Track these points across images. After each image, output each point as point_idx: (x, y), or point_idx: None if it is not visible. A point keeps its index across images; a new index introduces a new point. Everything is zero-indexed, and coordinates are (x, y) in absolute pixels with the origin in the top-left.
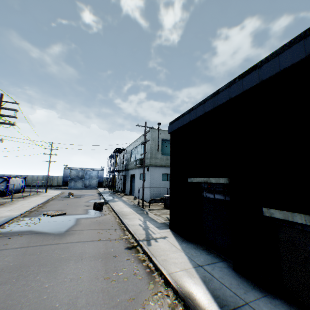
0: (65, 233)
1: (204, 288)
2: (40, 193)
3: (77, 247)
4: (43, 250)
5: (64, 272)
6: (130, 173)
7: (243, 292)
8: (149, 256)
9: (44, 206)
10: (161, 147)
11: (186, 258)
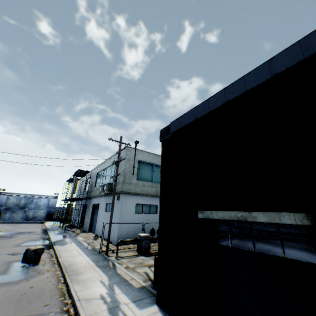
0: None
1: None
2: None
3: None
4: None
5: None
6: (93, 202)
7: None
8: None
9: None
10: (137, 169)
11: None
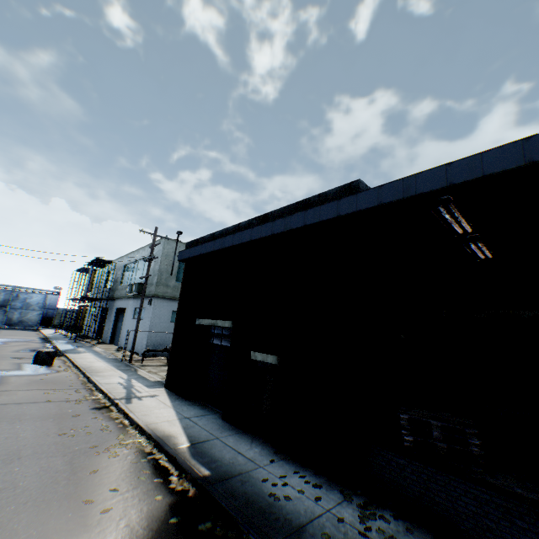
0: None
1: (181, 432)
2: None
3: (11, 409)
4: None
5: None
6: (117, 305)
7: (220, 432)
8: (126, 413)
9: None
10: (178, 268)
11: (173, 413)
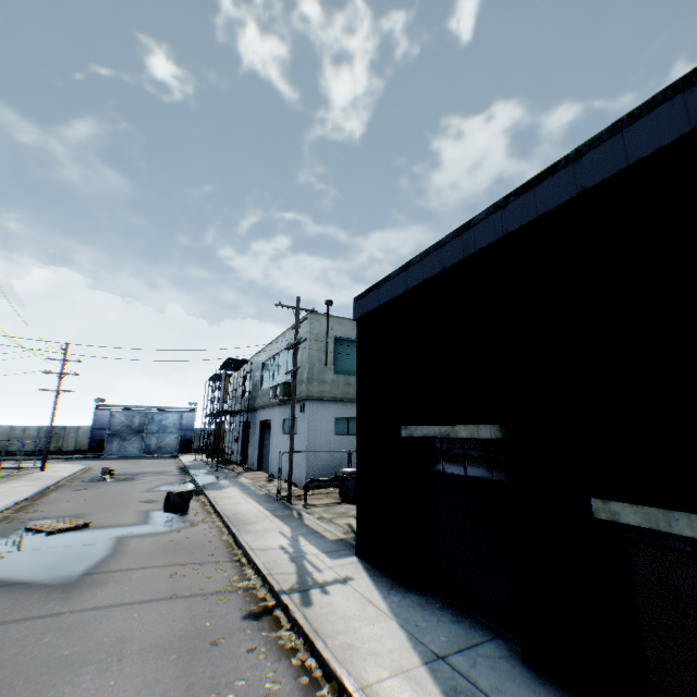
0: (82, 580)
1: None
2: (28, 471)
3: (111, 622)
4: (10, 638)
5: None
6: (260, 418)
7: None
8: (308, 638)
9: (32, 506)
10: (334, 355)
11: (402, 636)
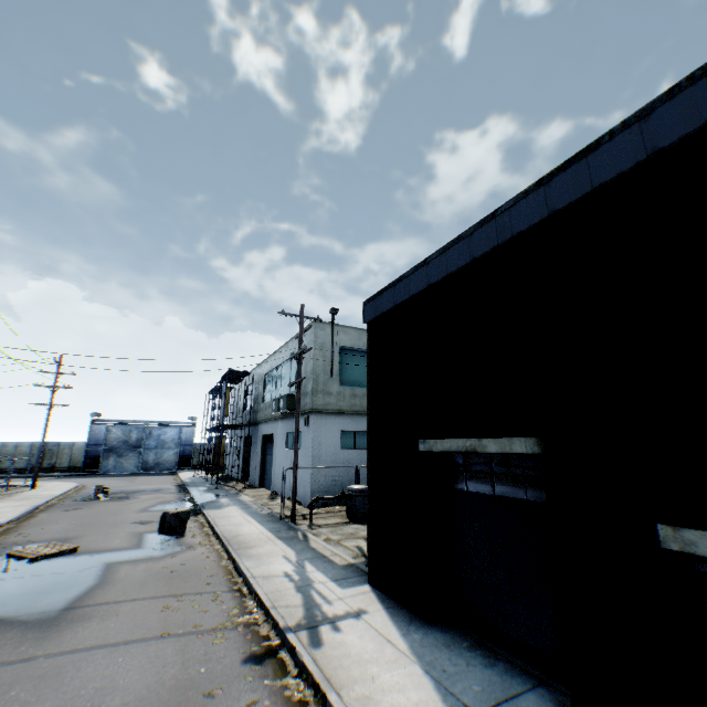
0: (62, 616)
1: None
2: (18, 490)
3: (91, 669)
4: None
5: None
6: (262, 432)
7: None
8: (319, 689)
9: (18, 529)
10: (339, 365)
11: (429, 685)
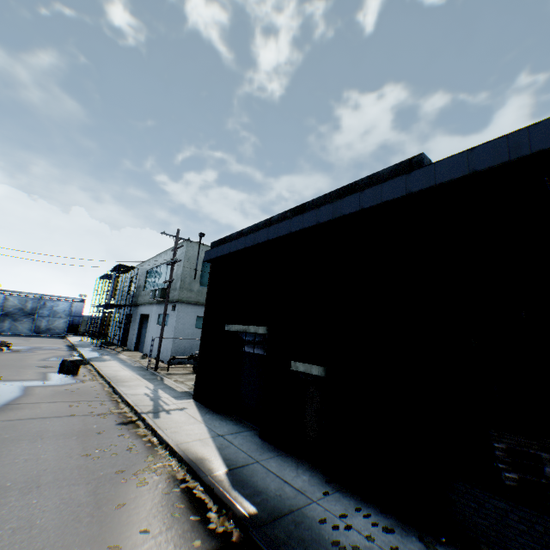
0: (5, 407)
1: (216, 454)
2: None
3: (33, 425)
4: None
5: (14, 454)
6: (141, 312)
7: (259, 454)
8: (154, 430)
9: None
10: (201, 272)
11: (205, 429)
